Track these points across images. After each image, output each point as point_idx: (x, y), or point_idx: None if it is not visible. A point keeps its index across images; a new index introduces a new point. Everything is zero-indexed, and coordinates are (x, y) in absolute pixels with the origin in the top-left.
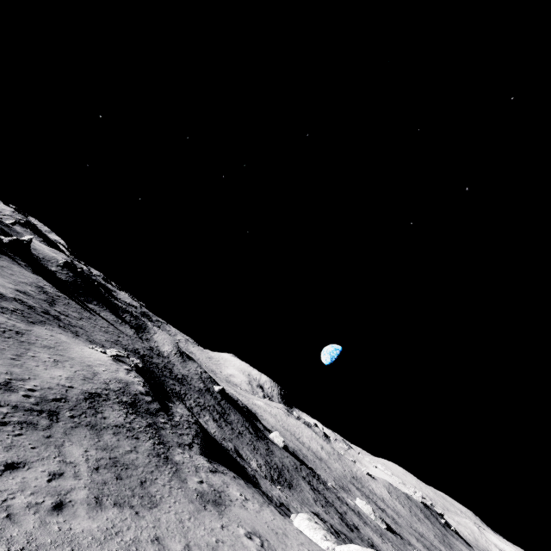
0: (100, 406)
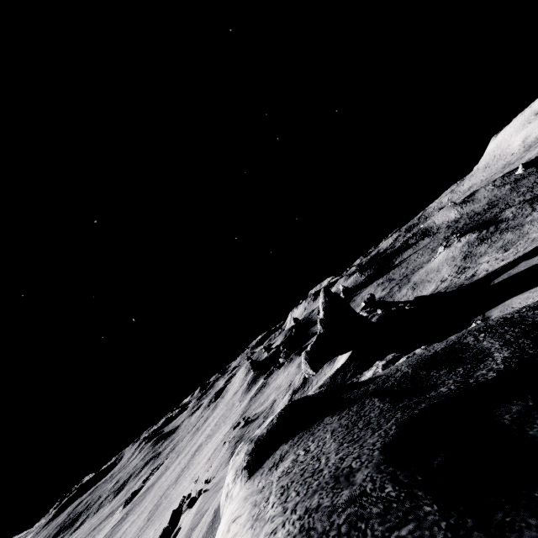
0: (473, 254)
